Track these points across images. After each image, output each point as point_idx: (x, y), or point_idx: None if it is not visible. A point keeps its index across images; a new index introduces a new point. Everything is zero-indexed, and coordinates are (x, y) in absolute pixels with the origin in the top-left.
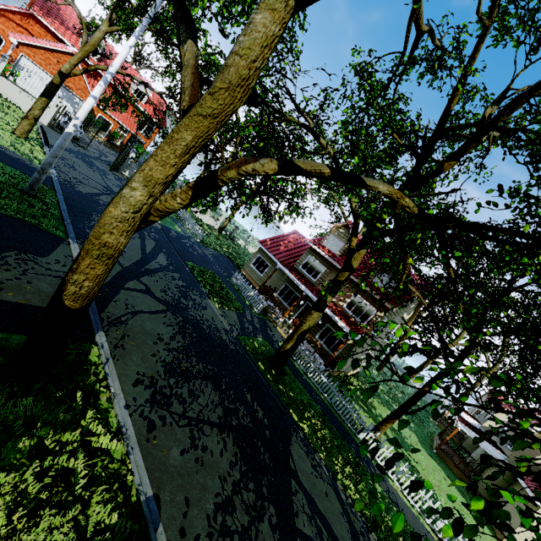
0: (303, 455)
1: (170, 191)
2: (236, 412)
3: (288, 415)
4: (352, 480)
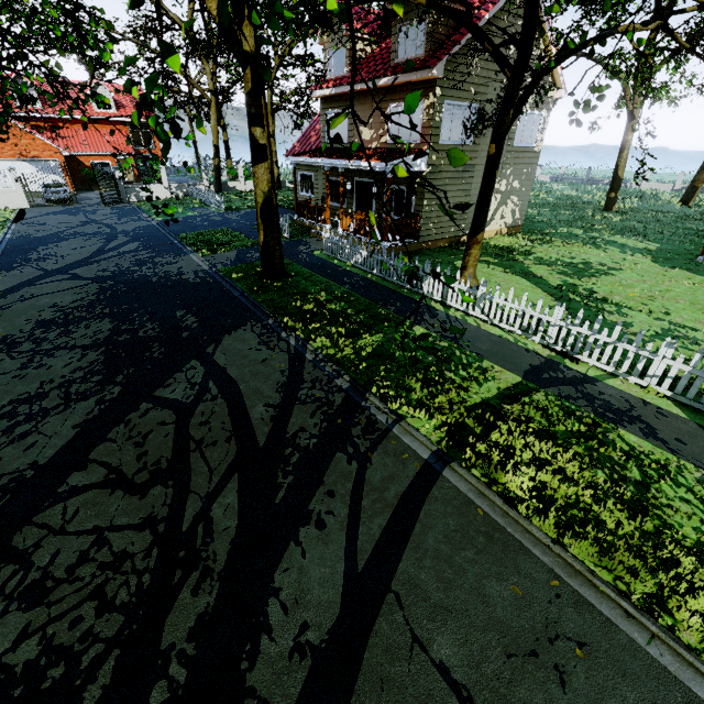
0: (251, 337)
1: (189, 184)
2: (137, 330)
3: (259, 311)
4: (349, 337)
